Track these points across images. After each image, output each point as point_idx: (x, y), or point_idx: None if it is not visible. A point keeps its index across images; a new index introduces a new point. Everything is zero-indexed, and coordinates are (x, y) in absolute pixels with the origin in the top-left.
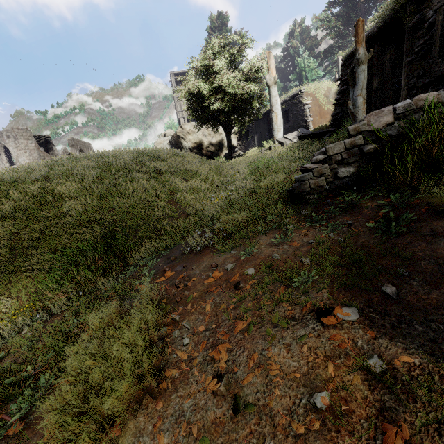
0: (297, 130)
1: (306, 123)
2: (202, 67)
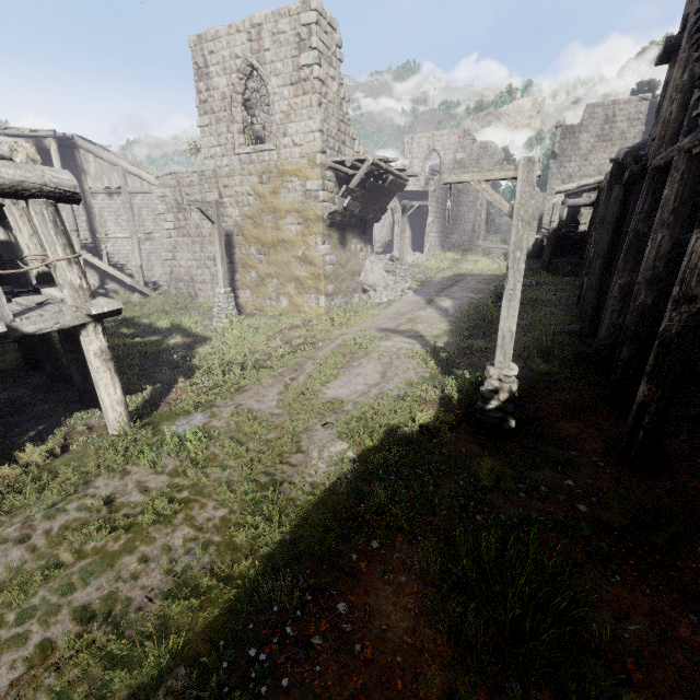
0: None
1: None
2: None
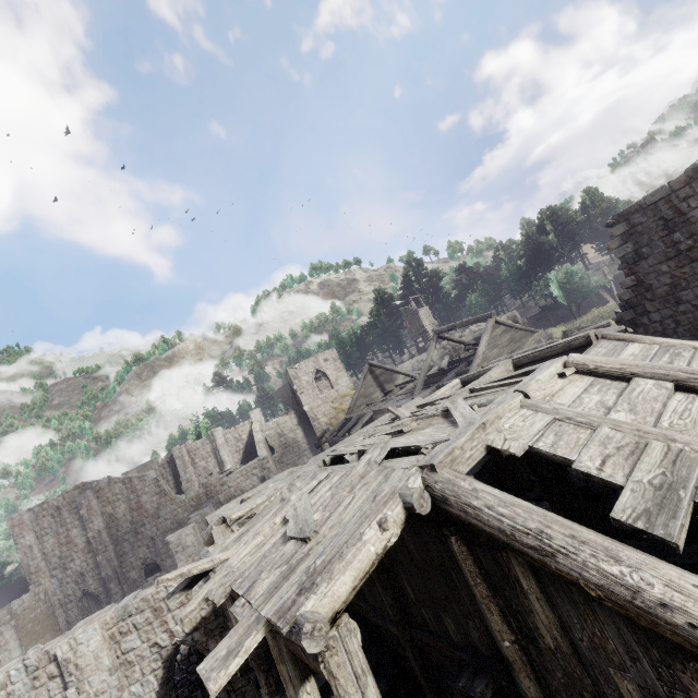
0: (597, 305)
1: (604, 300)
2: (573, 277)
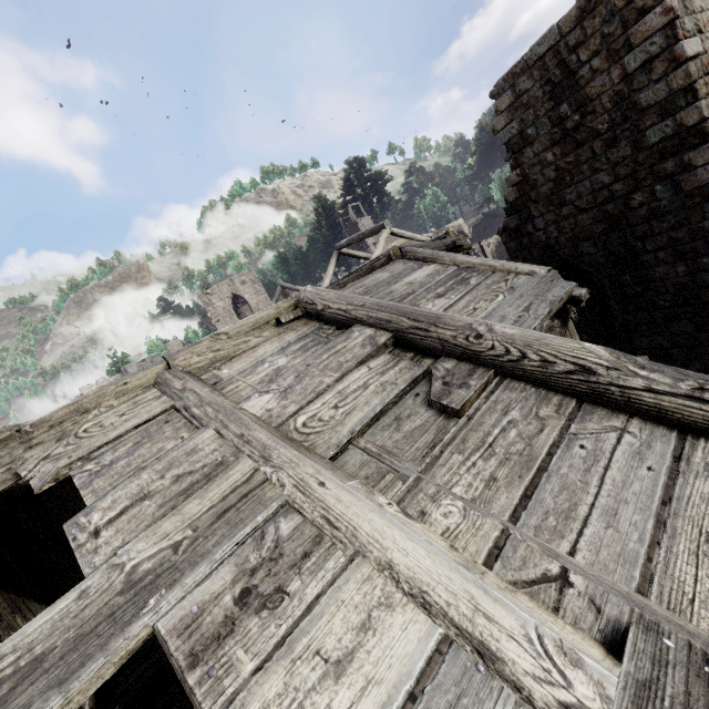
0: None
1: None
2: None
